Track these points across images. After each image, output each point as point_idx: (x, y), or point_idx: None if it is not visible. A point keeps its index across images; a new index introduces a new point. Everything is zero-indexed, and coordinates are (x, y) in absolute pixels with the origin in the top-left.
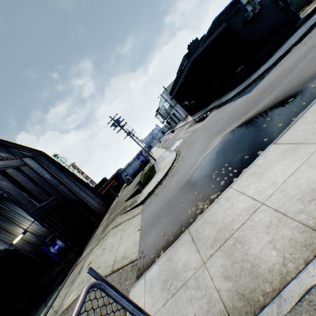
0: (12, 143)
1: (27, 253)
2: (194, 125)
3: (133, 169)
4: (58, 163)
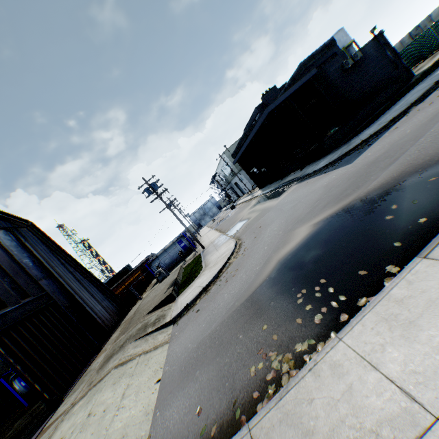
0: None
1: None
2: (265, 202)
3: (169, 258)
4: (51, 240)
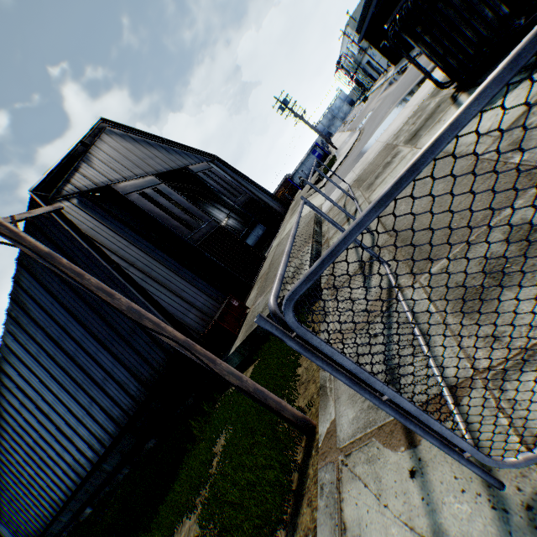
0: (194, 149)
1: None
2: (389, 88)
3: (307, 169)
4: (230, 166)
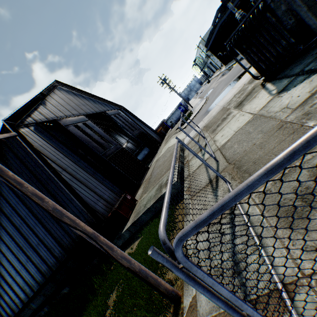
0: (110, 102)
1: None
2: (223, 77)
3: (175, 117)
4: (131, 113)
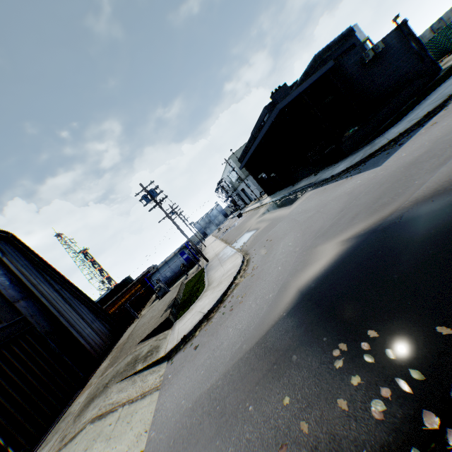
0: None
1: None
2: (275, 211)
3: (171, 270)
4: (35, 254)
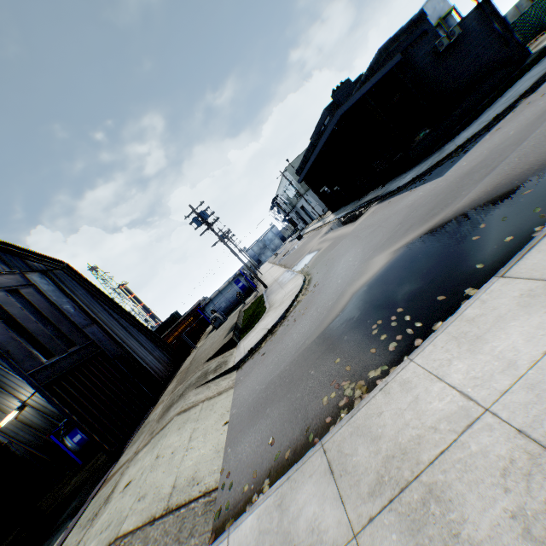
0: (9, 245)
1: (24, 445)
2: (338, 229)
3: (226, 301)
4: (91, 284)
